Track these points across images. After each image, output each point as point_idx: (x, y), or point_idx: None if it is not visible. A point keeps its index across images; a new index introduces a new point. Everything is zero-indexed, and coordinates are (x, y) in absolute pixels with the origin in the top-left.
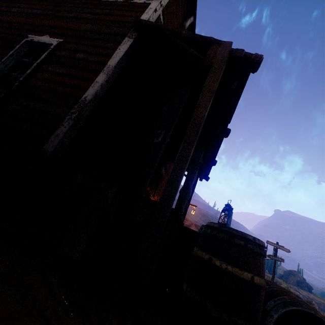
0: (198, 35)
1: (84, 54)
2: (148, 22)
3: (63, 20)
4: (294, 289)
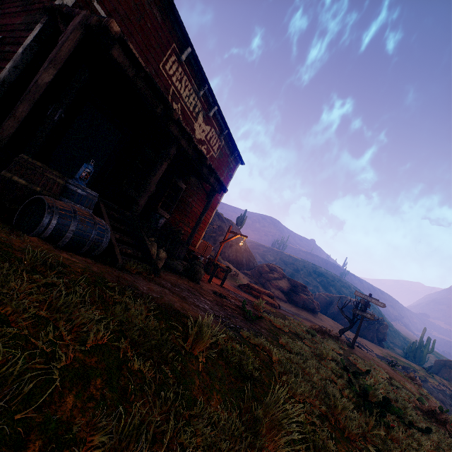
0: (72, 9)
1: (10, 47)
2: (49, 4)
3: (12, 16)
4: (439, 382)
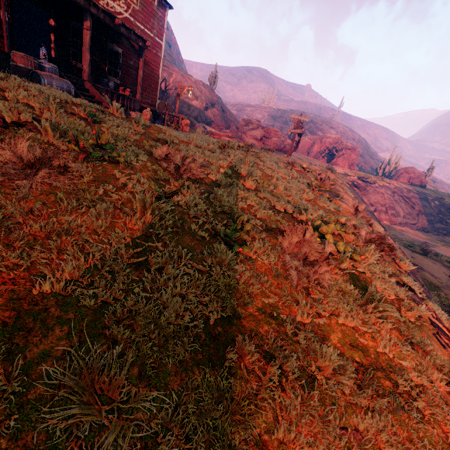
0: None
1: None
2: None
3: None
4: (386, 182)
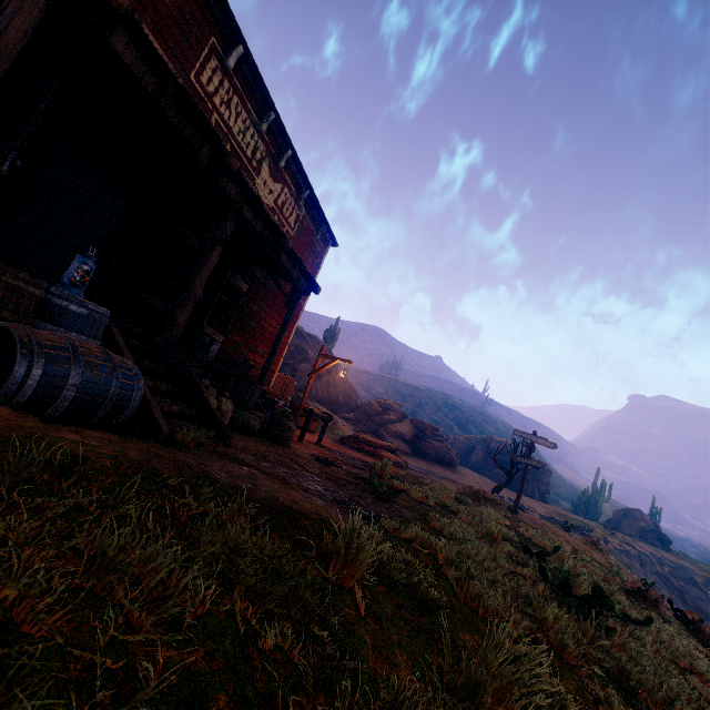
0: None
1: None
2: None
3: None
4: (621, 541)
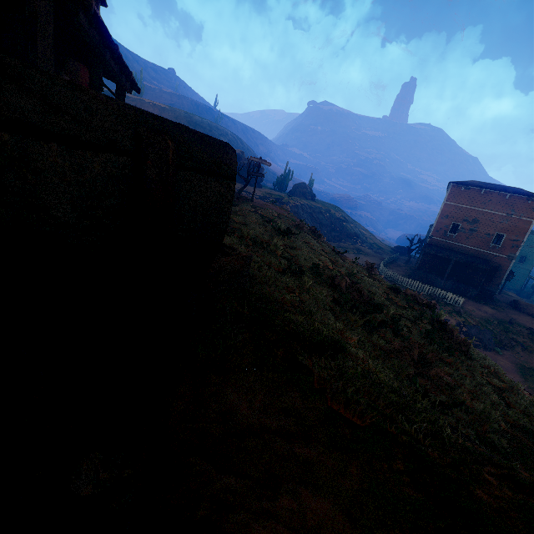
0: None
1: None
2: None
3: None
4: (295, 201)
